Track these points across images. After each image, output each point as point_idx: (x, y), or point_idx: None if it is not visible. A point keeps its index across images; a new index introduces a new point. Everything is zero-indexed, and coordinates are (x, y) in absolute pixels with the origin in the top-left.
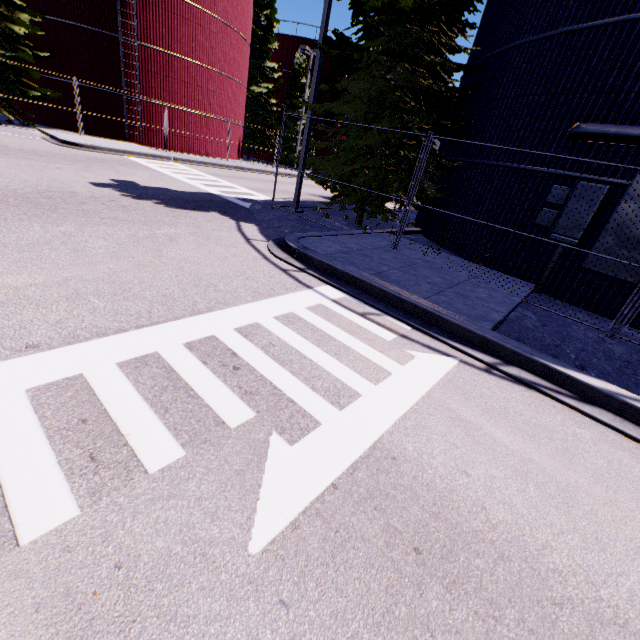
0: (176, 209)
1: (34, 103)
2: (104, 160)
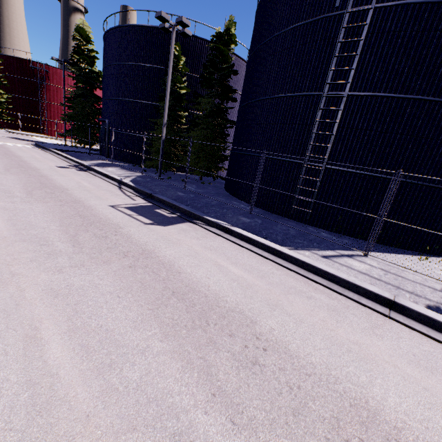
0: (21, 140)
1: (8, 122)
2: (19, 136)
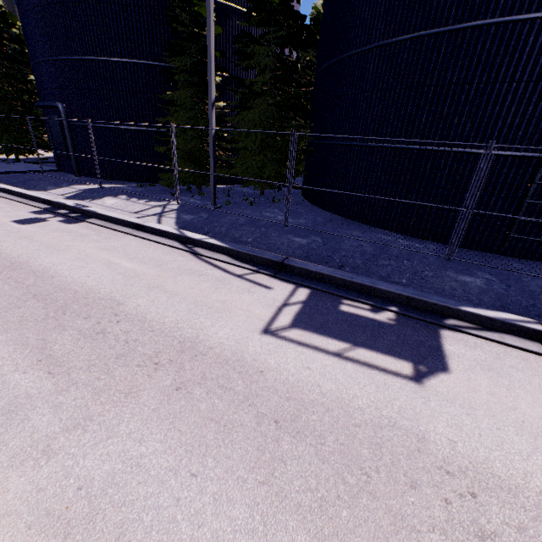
0: None
1: None
2: None
